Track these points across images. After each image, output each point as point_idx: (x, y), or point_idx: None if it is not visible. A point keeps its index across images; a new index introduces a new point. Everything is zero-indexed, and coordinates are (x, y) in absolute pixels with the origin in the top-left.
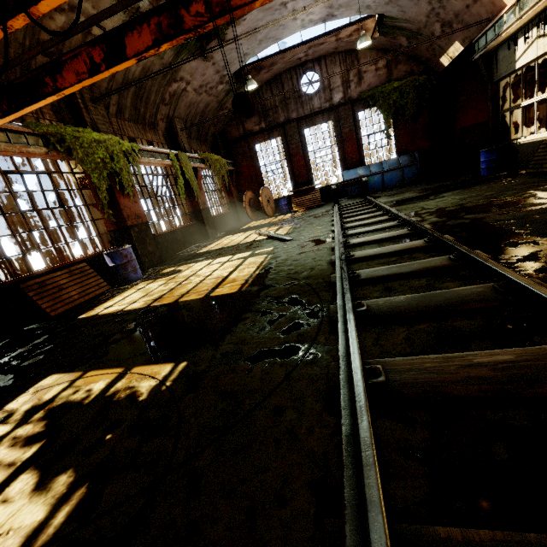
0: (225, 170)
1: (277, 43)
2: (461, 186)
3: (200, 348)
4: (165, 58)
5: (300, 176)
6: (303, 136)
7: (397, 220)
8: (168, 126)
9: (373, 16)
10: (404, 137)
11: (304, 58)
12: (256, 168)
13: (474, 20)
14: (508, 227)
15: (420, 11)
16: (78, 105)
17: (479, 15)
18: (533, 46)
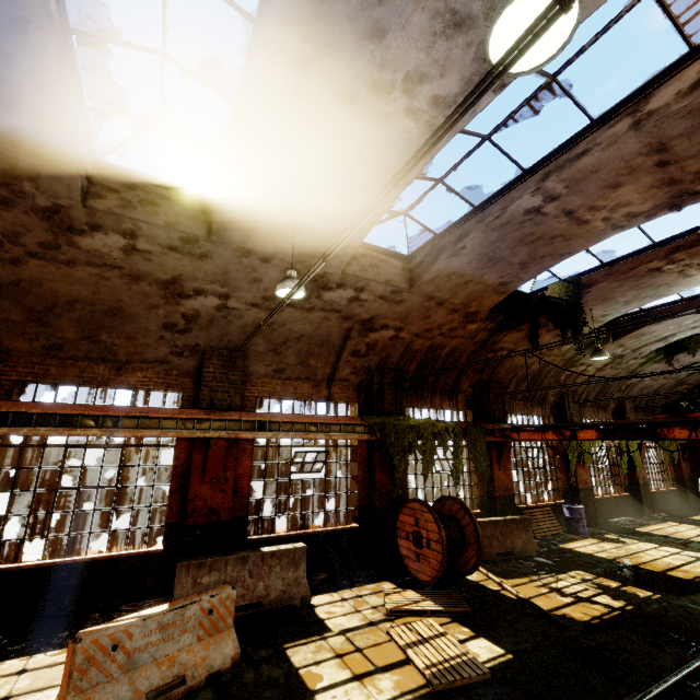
0: (674, 445)
1: None
2: None
3: (667, 594)
4: (630, 368)
5: None
6: None
7: None
8: (617, 405)
9: None
10: None
11: None
12: None
13: None
14: None
15: None
16: (564, 406)
17: None
18: None
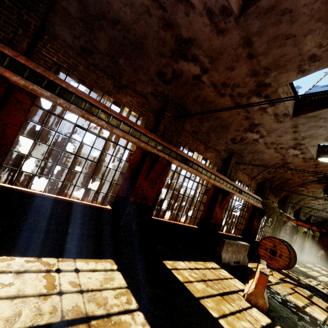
0: (317, 237)
1: None
2: None
3: None
4: (326, 207)
5: None
6: None
7: None
8: (308, 216)
9: None
10: None
11: None
12: None
13: None
14: None
15: None
16: (299, 212)
17: None
18: None
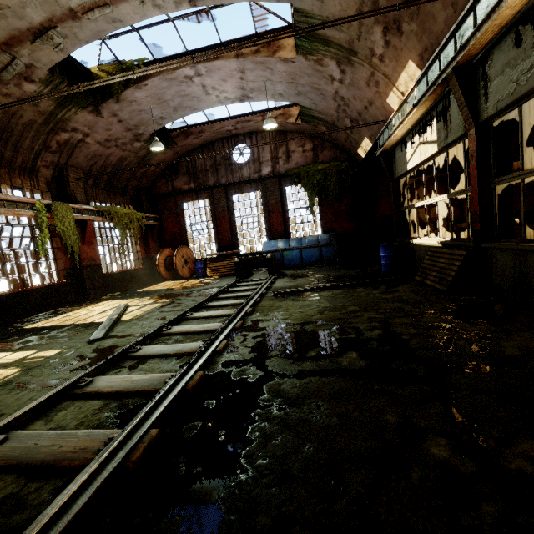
0: (137, 225)
1: (204, 113)
2: (348, 284)
3: None
4: (42, 106)
5: (224, 239)
6: (231, 201)
7: (202, 343)
8: (58, 173)
9: (297, 105)
10: (329, 215)
11: (235, 131)
12: (182, 226)
13: (374, 120)
14: (252, 435)
15: (329, 106)
16: None
17: (377, 117)
18: (417, 151)
